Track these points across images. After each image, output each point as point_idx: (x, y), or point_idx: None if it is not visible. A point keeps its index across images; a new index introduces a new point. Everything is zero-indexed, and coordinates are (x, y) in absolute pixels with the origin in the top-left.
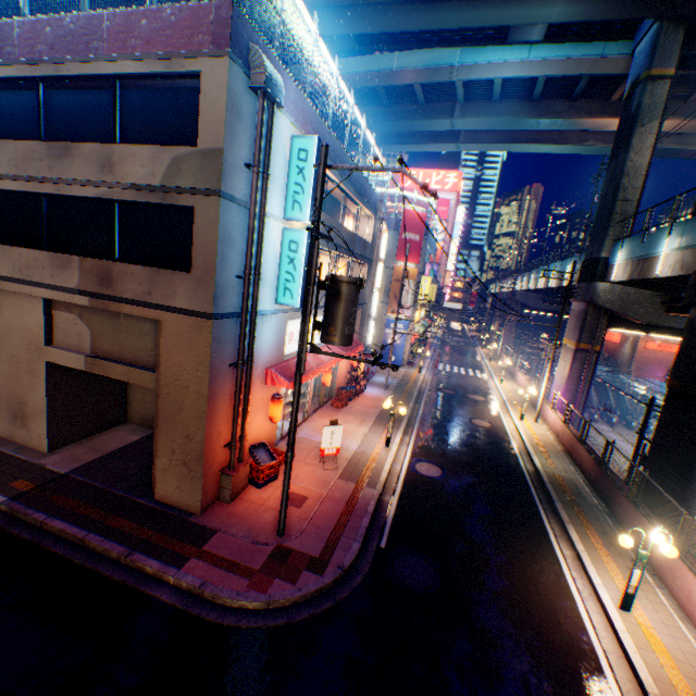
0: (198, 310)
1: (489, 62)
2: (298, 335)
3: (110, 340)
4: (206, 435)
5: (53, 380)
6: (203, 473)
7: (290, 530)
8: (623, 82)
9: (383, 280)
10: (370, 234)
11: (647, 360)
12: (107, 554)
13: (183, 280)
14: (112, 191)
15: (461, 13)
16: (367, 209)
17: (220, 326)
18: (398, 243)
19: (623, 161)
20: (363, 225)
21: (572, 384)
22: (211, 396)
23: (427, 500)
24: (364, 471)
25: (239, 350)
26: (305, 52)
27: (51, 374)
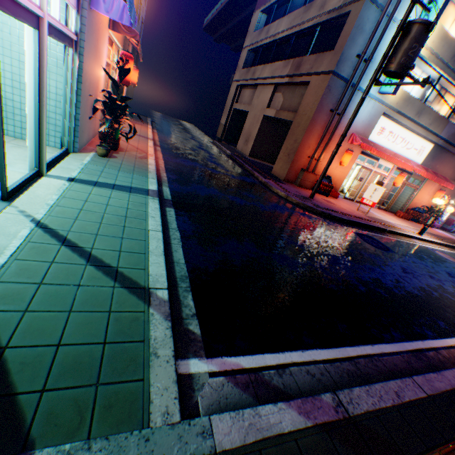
0: (327, 71)
1: None
2: (388, 135)
3: (287, 103)
4: (301, 140)
5: (262, 125)
6: (292, 160)
7: (315, 200)
8: None
9: None
10: None
11: None
12: (246, 170)
13: (327, 56)
14: (318, 20)
15: None
16: None
17: (333, 82)
18: None
19: None
20: None
21: None
22: (313, 120)
23: (423, 253)
24: (384, 224)
25: (338, 101)
26: None
27: (262, 122)
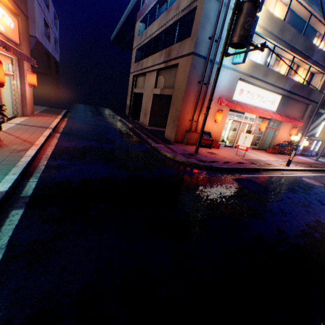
0: (189, 53)
1: None
2: (246, 94)
3: (167, 82)
4: (181, 108)
5: (153, 101)
6: (177, 125)
7: (200, 154)
8: None
9: None
10: None
11: None
12: (143, 138)
13: (187, 42)
14: (176, 18)
15: None
16: None
17: (195, 60)
18: None
19: None
20: None
21: None
22: (186, 91)
23: (294, 184)
24: (258, 163)
25: (202, 74)
26: None
27: (153, 99)
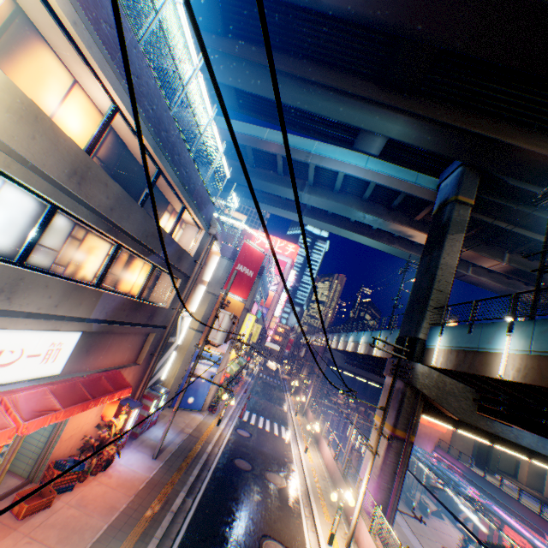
0: None
1: (337, 159)
2: None
3: None
4: None
5: None
6: None
7: None
8: (427, 206)
9: (205, 305)
10: (195, 246)
11: (420, 432)
12: None
13: None
14: None
15: (326, 101)
16: (195, 212)
17: None
18: (231, 272)
19: (438, 256)
20: (190, 235)
21: (386, 479)
22: None
23: None
24: None
25: None
26: (193, 95)
27: None
